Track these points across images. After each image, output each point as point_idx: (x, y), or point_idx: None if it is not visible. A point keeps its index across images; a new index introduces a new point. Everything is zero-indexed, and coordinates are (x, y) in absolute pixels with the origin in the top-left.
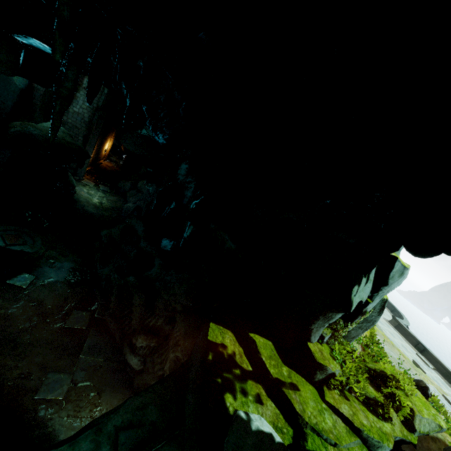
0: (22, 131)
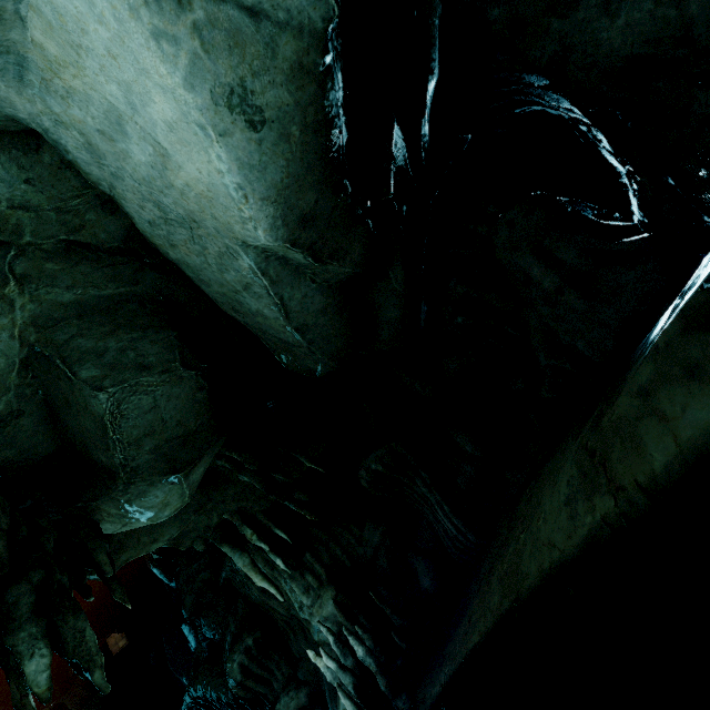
0: None
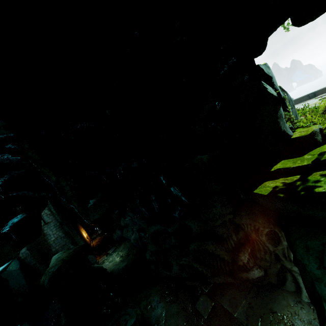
0: (50, 276)
